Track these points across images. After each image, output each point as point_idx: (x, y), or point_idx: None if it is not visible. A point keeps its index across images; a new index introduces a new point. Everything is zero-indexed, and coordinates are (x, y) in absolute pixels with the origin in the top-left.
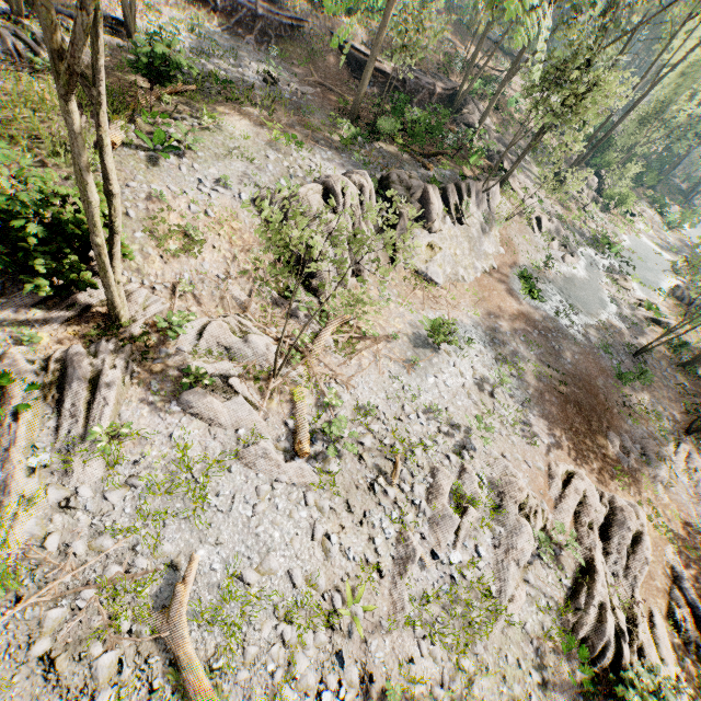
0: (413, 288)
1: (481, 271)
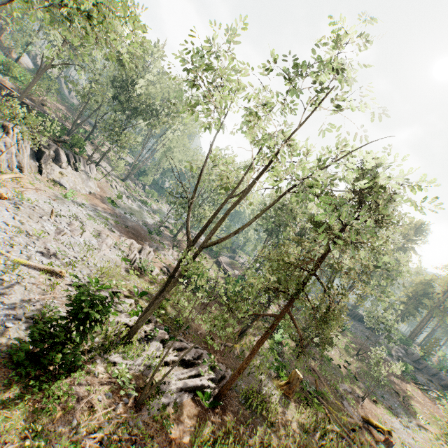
0: (53, 185)
1: (89, 192)
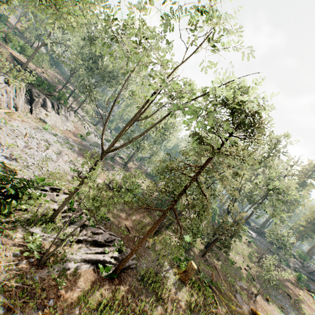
0: (39, 121)
1: (65, 129)
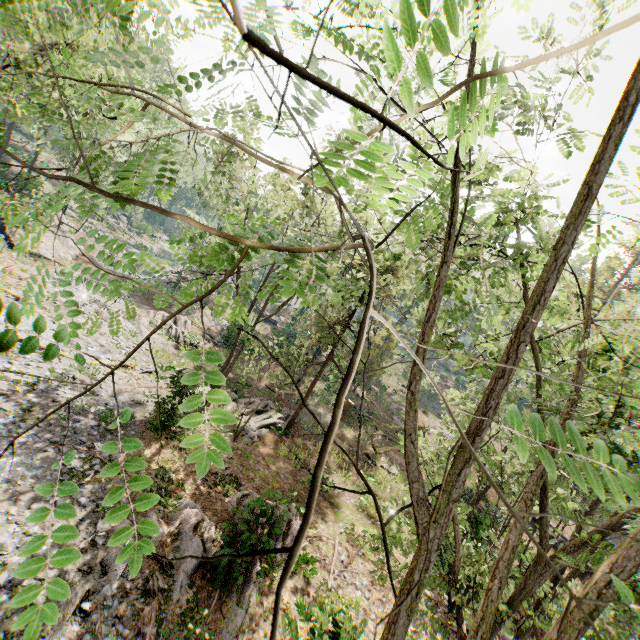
0: (35, 261)
1: (75, 256)
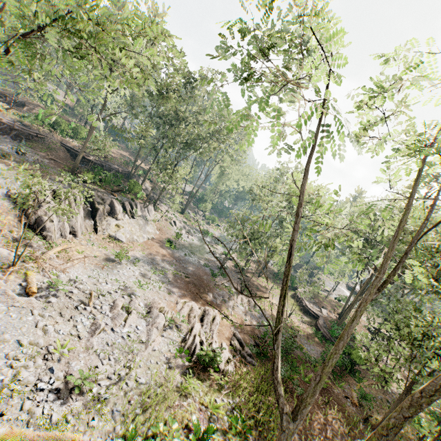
0: (108, 242)
1: (147, 238)
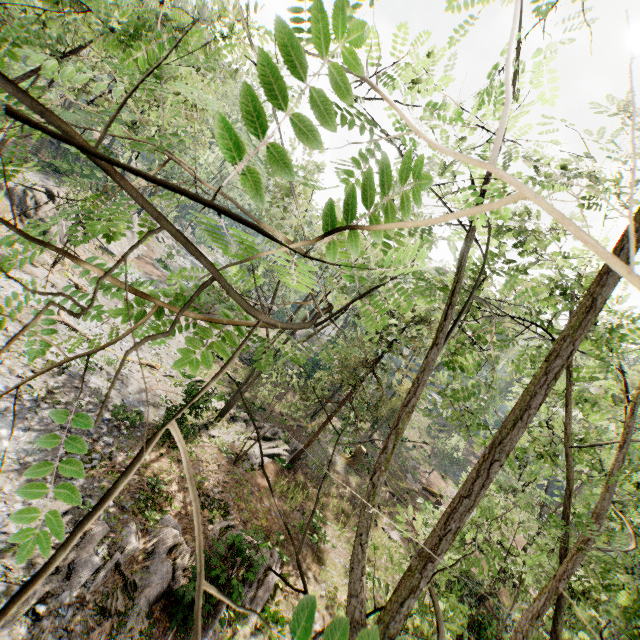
0: (102, 254)
1: (137, 255)
